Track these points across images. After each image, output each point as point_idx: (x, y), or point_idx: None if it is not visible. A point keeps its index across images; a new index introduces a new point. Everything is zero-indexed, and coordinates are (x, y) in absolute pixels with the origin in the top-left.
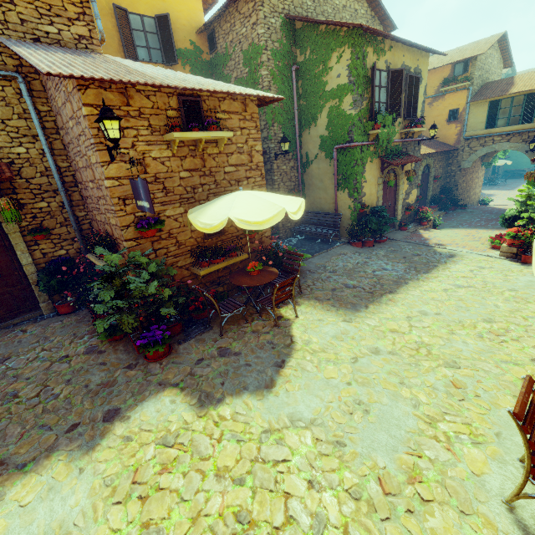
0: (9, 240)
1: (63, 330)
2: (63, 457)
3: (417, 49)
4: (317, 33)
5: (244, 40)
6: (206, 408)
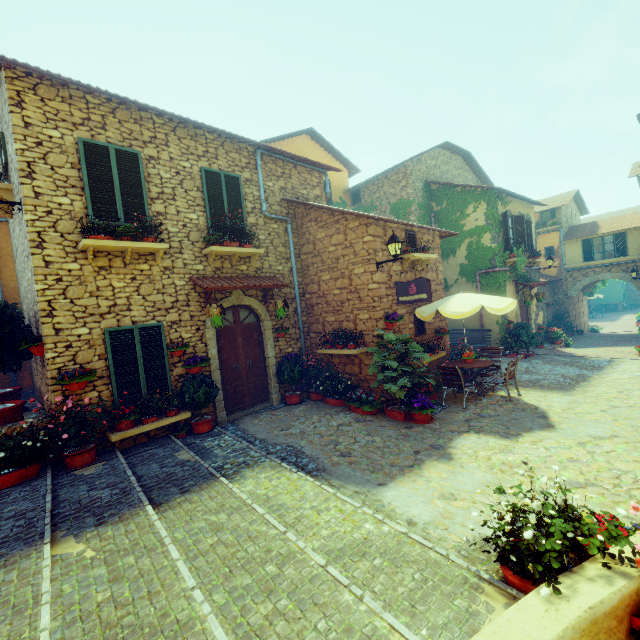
0: (261, 336)
1: (311, 412)
2: (436, 462)
3: (525, 202)
4: (453, 192)
5: (392, 197)
6: (512, 438)
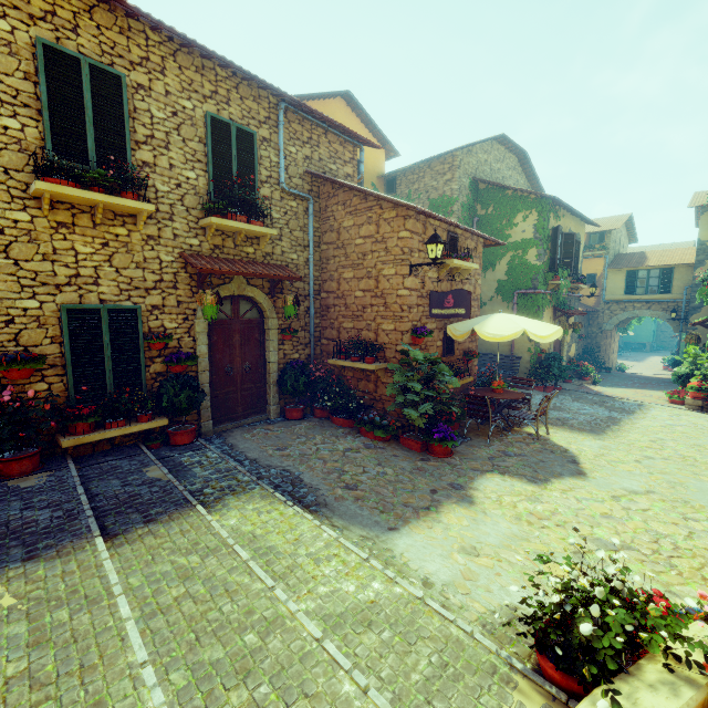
0: (264, 336)
1: (314, 431)
2: (456, 505)
3: (578, 219)
4: (502, 195)
5: (433, 191)
6: (540, 484)
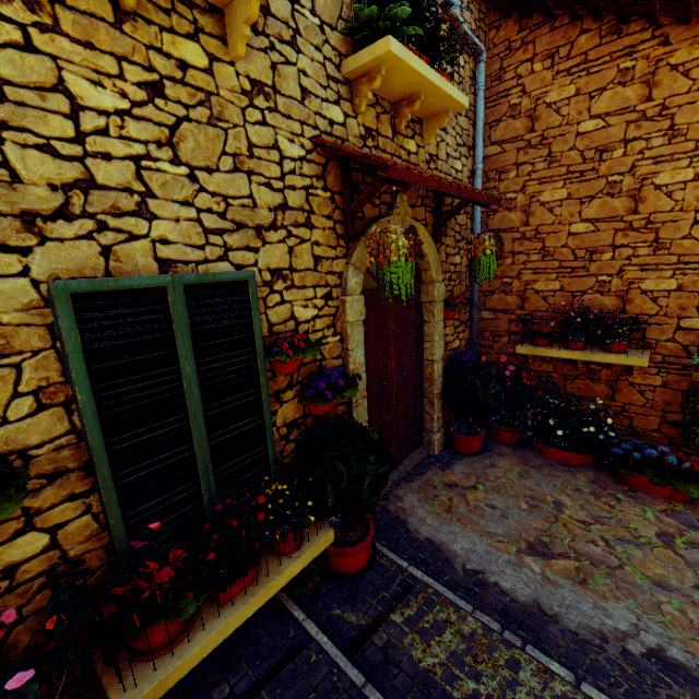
0: (420, 315)
1: (538, 482)
2: None
3: None
4: None
5: None
6: None
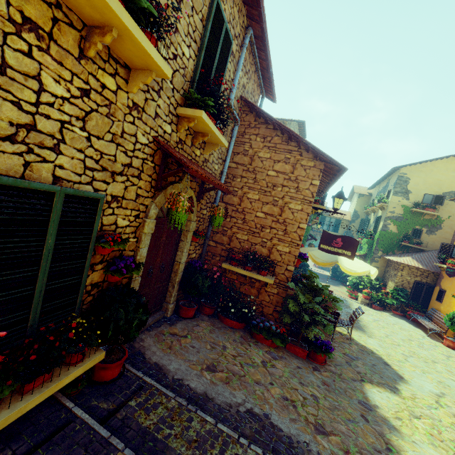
0: (180, 236)
1: (218, 336)
2: (395, 437)
3: None
4: None
5: None
6: (398, 393)
